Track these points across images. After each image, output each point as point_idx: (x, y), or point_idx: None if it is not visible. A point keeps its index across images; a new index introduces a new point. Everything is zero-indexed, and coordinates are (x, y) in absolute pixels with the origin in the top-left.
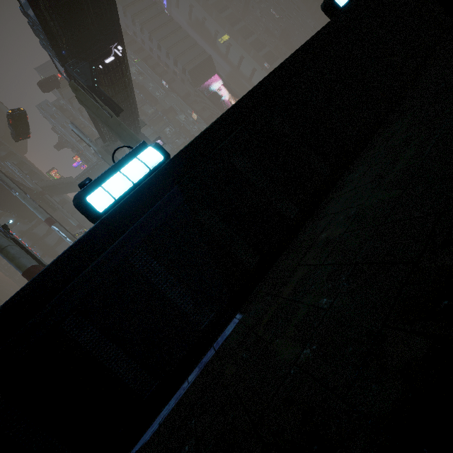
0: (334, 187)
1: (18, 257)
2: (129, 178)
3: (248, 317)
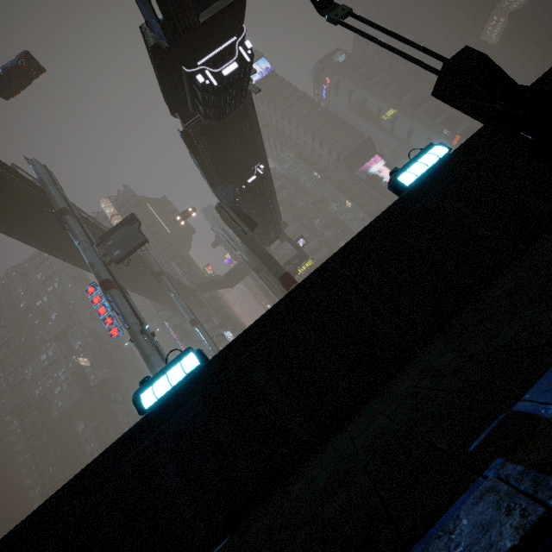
0: (360, 409)
1: (155, 365)
2: (170, 381)
3: (222, 549)
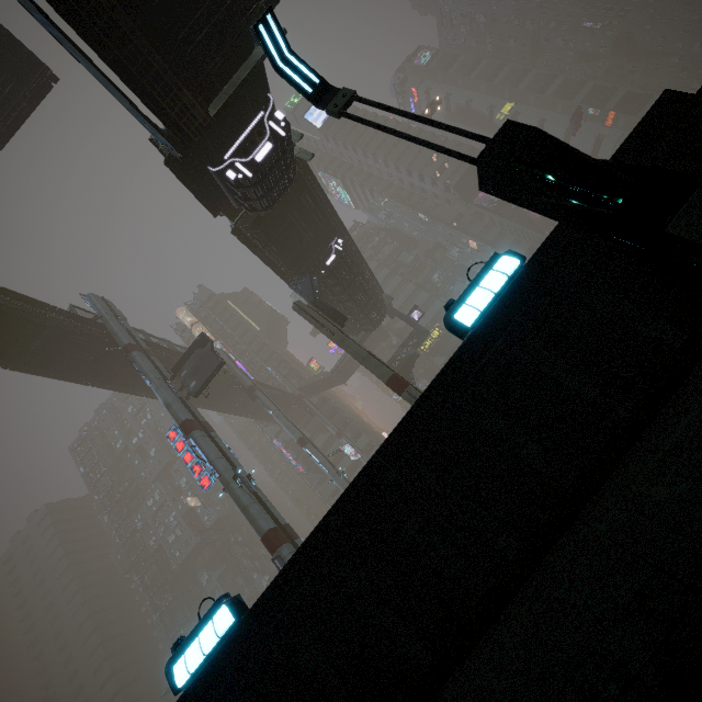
0: (437, 696)
1: (256, 518)
2: (203, 649)
3: None
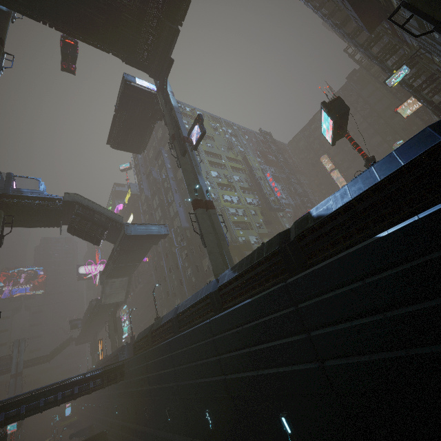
0: None
1: None
2: None
3: None
